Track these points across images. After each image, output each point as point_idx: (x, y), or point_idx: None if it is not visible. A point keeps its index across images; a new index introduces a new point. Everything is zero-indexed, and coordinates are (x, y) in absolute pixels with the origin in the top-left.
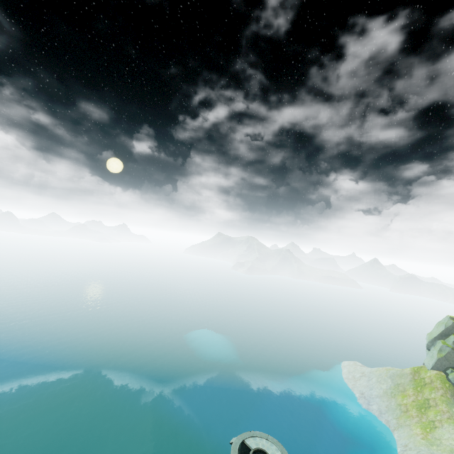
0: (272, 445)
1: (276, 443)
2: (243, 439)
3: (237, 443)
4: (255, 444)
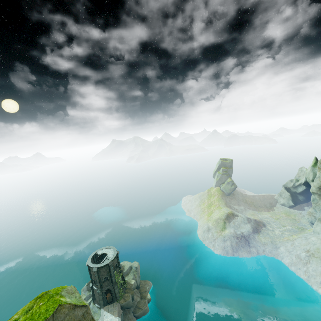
0: (110, 249)
1: (112, 248)
2: (96, 252)
3: (92, 255)
4: (102, 252)
